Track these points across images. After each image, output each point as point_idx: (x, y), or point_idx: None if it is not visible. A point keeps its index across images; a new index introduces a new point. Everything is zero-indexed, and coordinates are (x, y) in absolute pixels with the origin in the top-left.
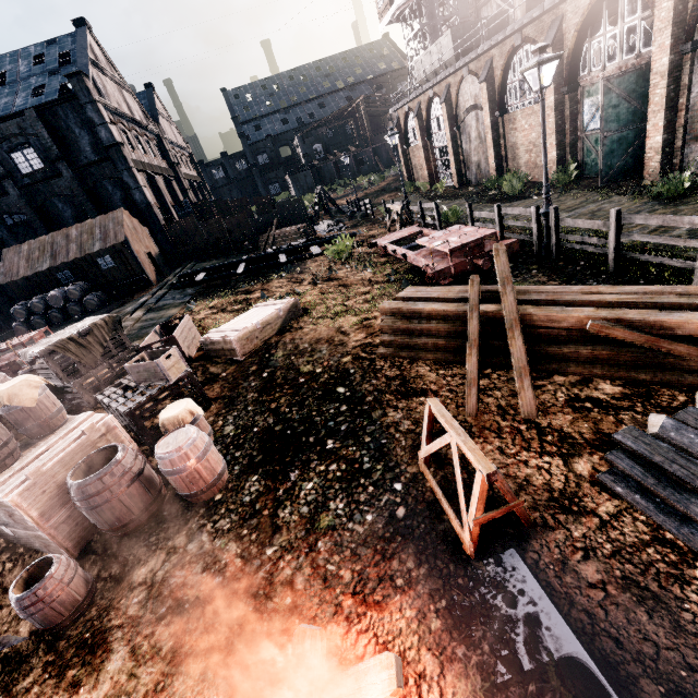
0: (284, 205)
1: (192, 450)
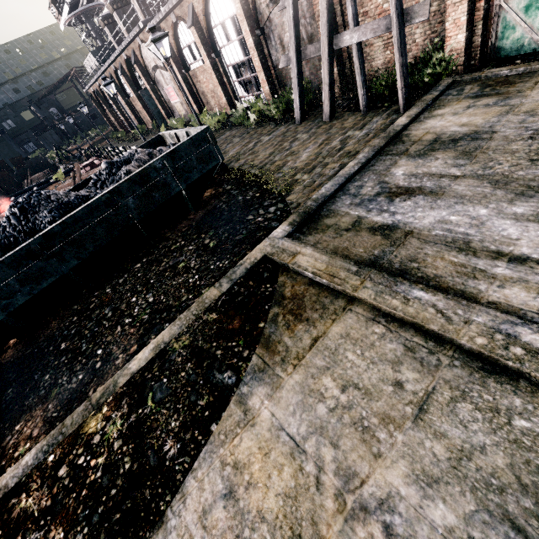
0: (31, 161)
1: None
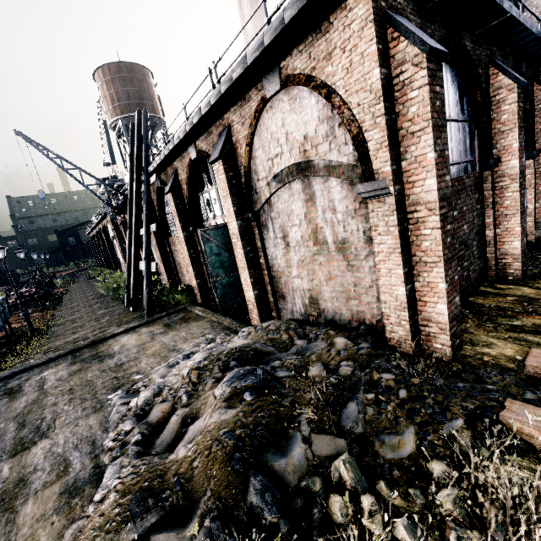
0: (4, 276)
1: None
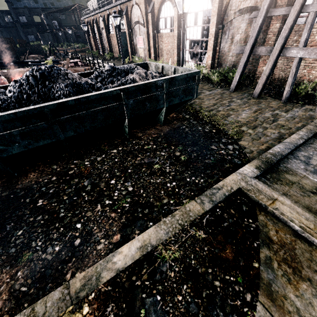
0: (32, 45)
1: (3, 79)
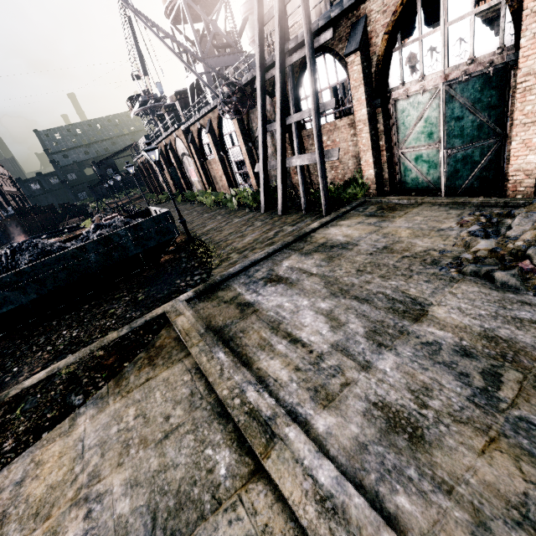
0: (73, 208)
1: None
